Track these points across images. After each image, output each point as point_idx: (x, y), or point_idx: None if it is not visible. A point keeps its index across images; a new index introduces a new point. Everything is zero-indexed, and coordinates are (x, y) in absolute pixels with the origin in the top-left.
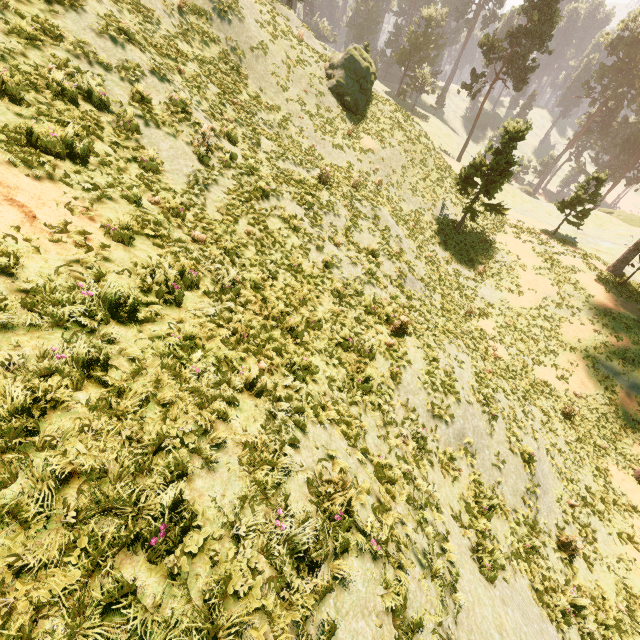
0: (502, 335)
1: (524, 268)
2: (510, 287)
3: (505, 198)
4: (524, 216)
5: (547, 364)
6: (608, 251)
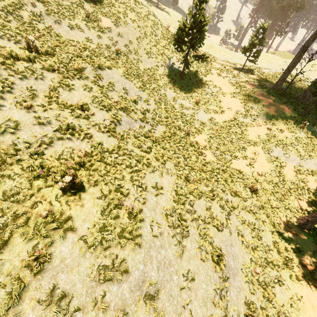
0: (211, 143)
1: (224, 95)
2: (216, 109)
3: (215, 53)
4: (225, 62)
5: (240, 157)
6: (273, 75)
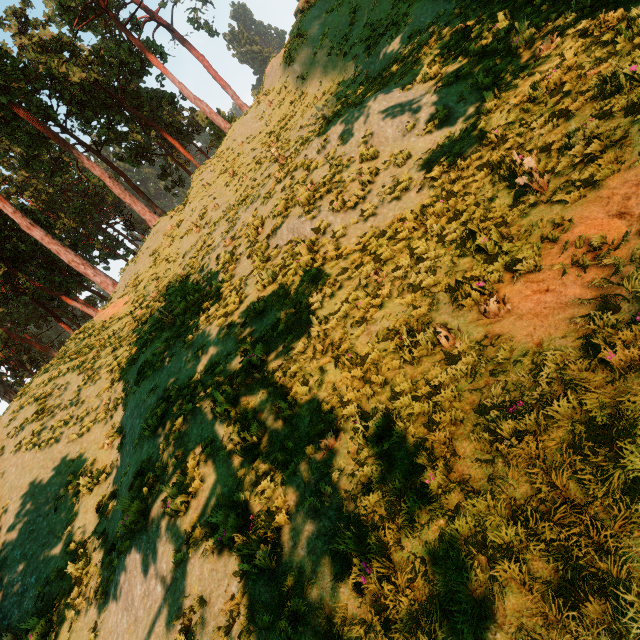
0: None
1: None
2: None
3: None
4: None
5: None
6: None
